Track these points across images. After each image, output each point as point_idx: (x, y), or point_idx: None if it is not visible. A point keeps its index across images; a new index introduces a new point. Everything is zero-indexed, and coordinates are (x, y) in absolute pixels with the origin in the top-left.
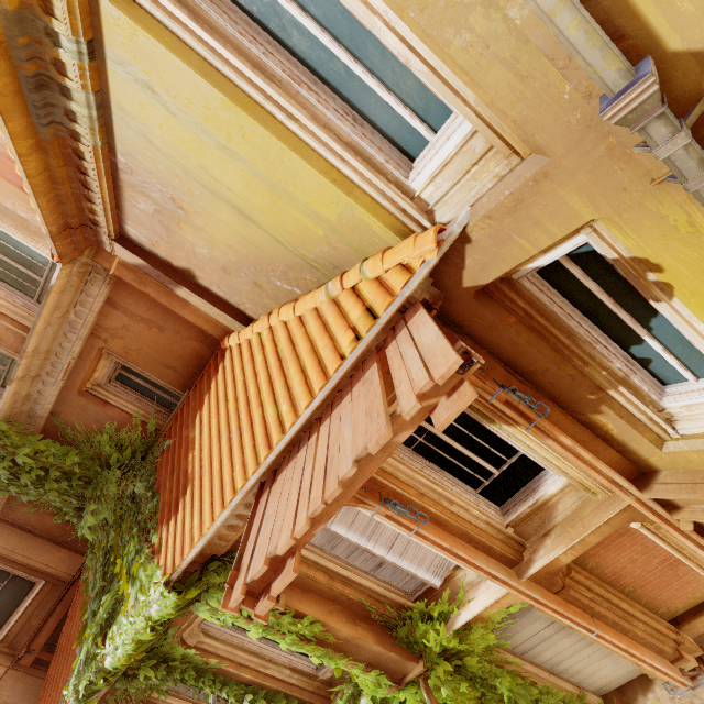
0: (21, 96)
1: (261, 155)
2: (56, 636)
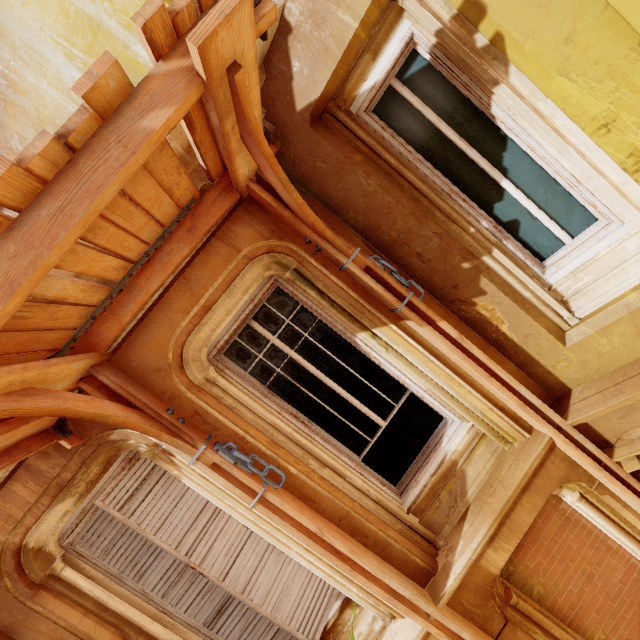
0: None
1: None
2: None
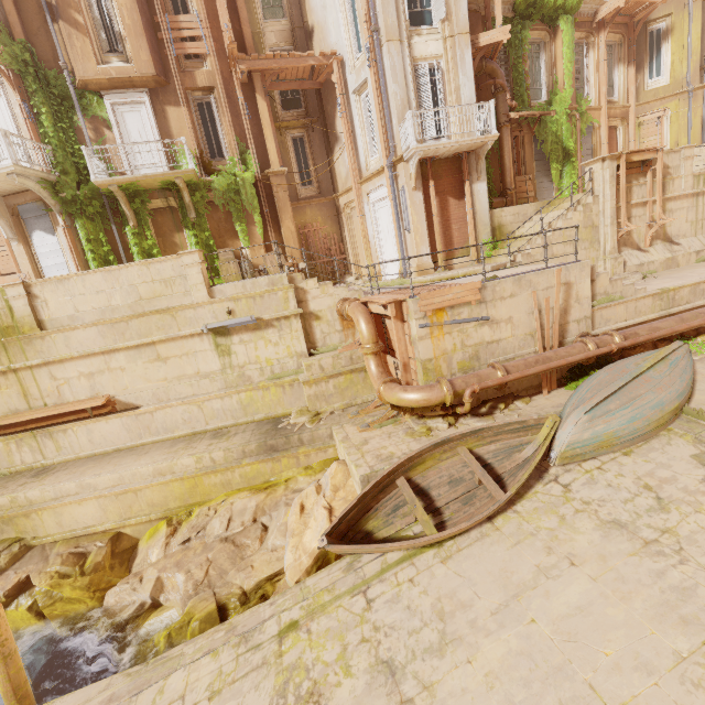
0: None
1: None
2: None
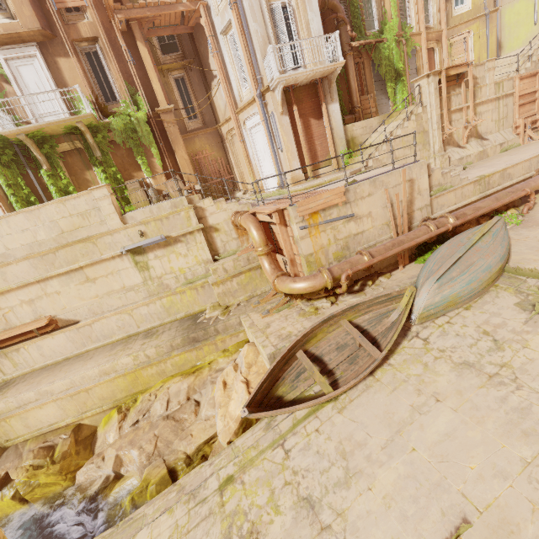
0: None
1: None
2: None
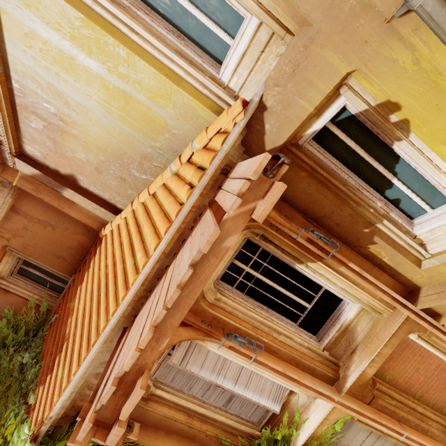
0: None
1: (113, 62)
2: None
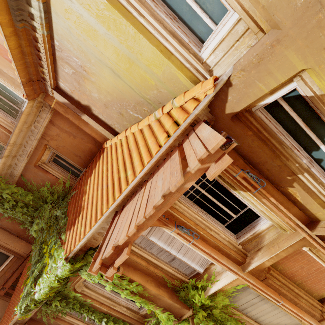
0: (6, 2)
1: (124, 37)
2: (17, 282)
